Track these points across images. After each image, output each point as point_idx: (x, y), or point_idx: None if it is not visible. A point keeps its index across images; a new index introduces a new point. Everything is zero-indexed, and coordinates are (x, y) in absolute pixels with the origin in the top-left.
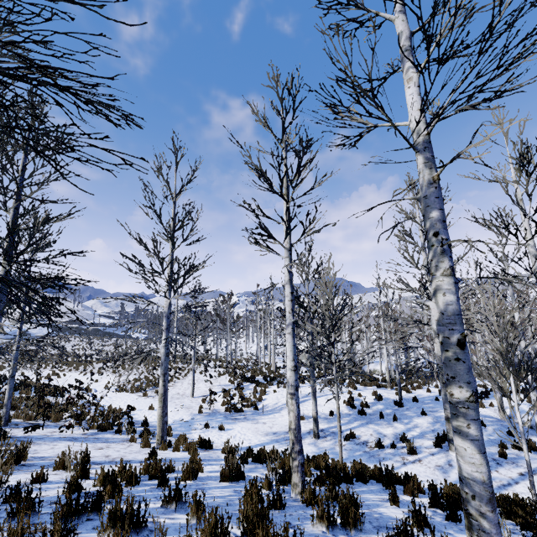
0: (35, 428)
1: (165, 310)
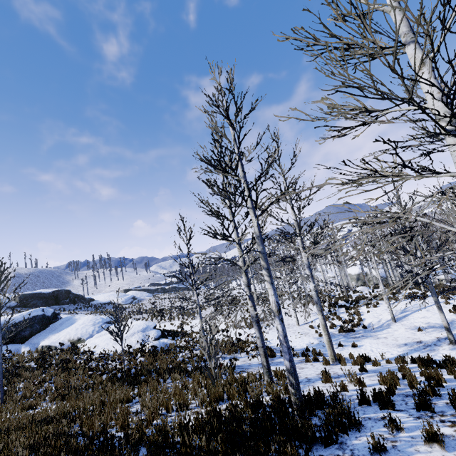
0: (236, 359)
1: (306, 263)
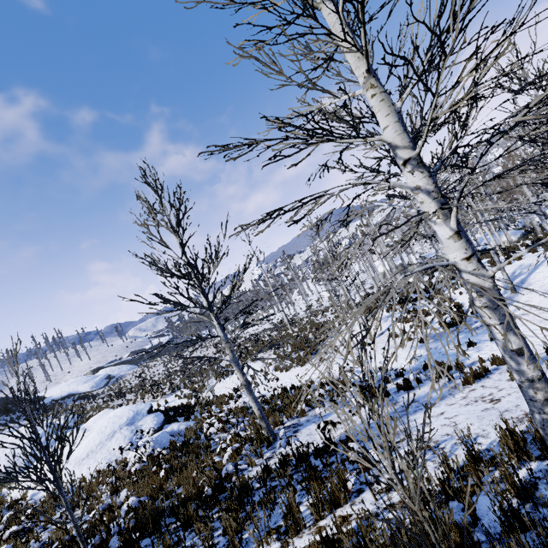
0: (334, 423)
1: None
